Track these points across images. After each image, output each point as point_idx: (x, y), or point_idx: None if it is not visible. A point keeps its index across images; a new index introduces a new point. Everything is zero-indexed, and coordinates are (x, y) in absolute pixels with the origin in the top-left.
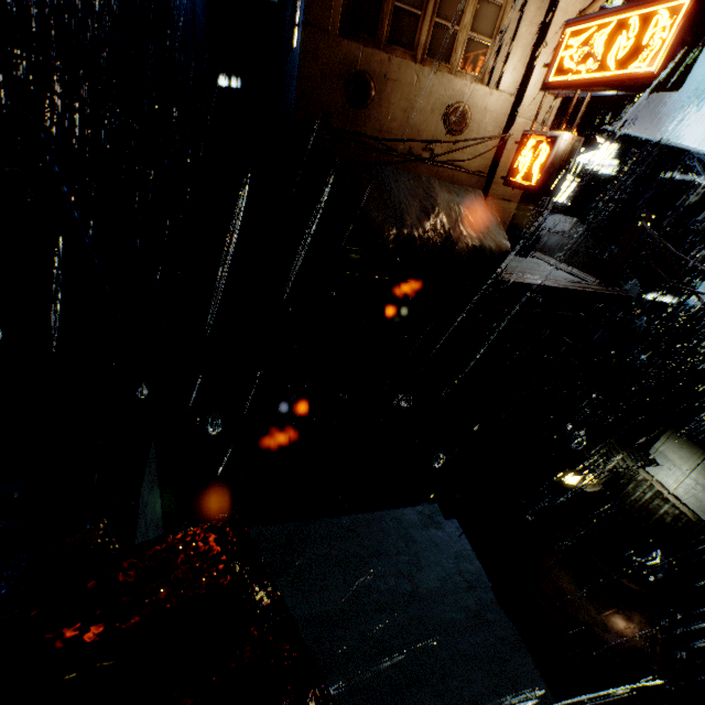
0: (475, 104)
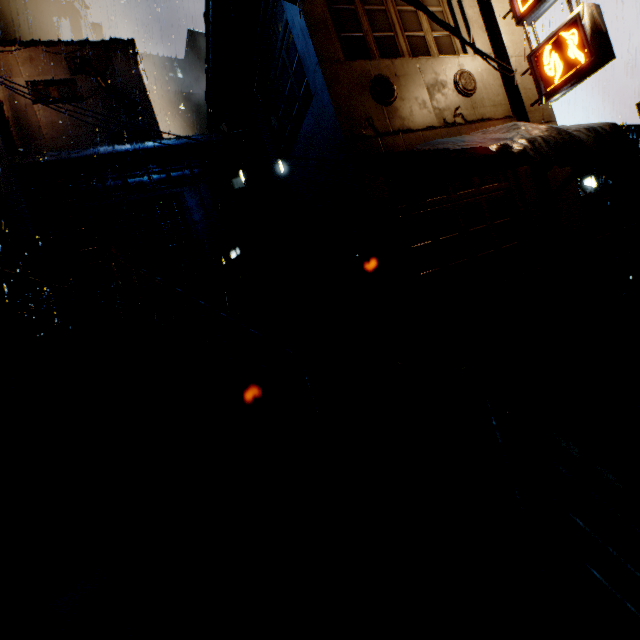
0: (469, 70)
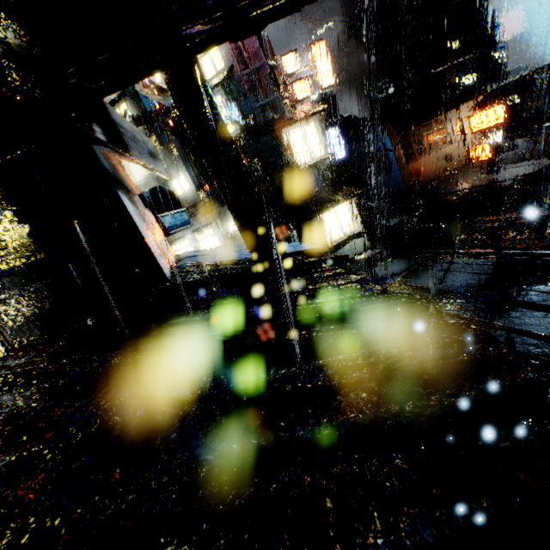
0: (451, 150)
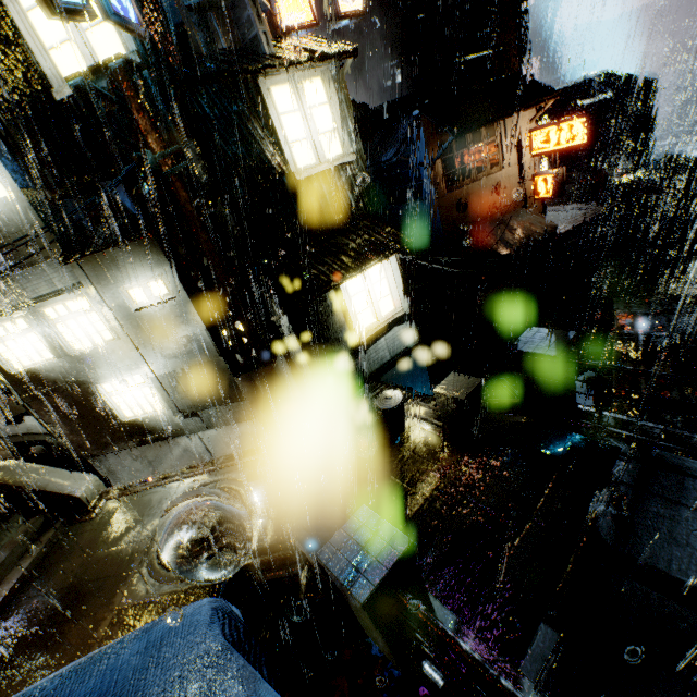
0: (503, 178)
